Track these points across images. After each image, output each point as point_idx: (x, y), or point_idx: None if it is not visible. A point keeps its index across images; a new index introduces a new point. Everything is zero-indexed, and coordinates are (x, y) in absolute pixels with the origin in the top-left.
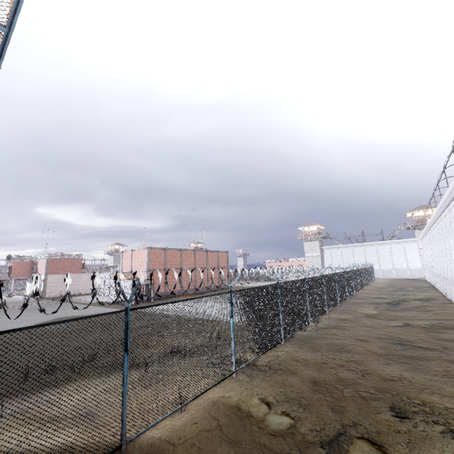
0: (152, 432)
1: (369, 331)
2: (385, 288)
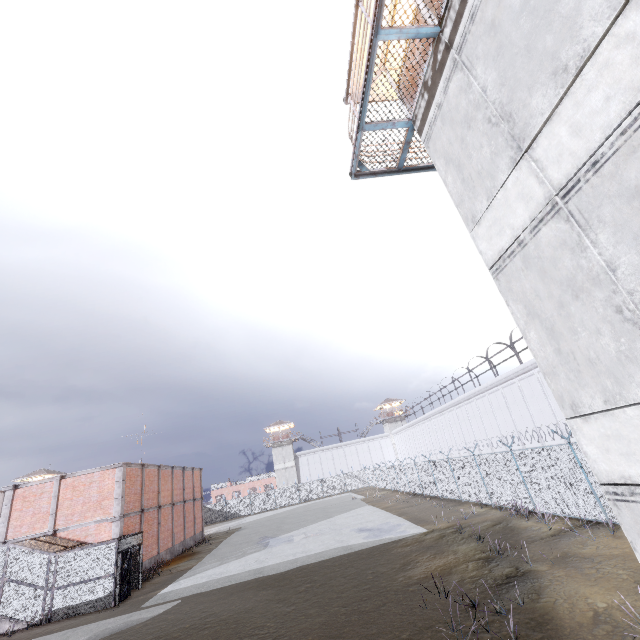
0: None
1: None
2: None
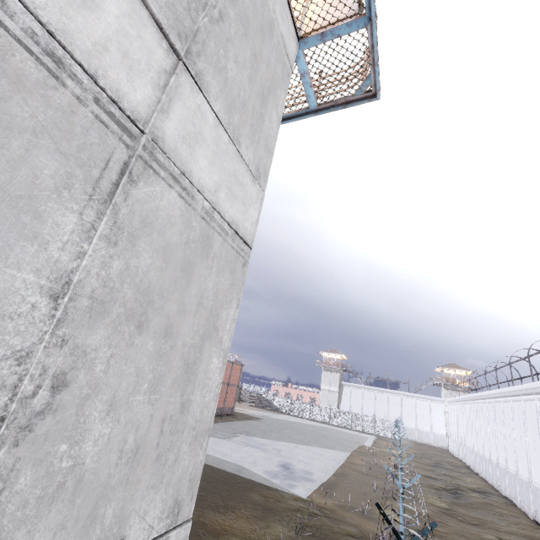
0: None
1: None
2: (421, 458)
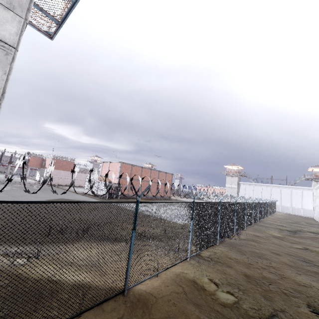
0: (139, 286)
1: (278, 248)
2: (284, 219)
